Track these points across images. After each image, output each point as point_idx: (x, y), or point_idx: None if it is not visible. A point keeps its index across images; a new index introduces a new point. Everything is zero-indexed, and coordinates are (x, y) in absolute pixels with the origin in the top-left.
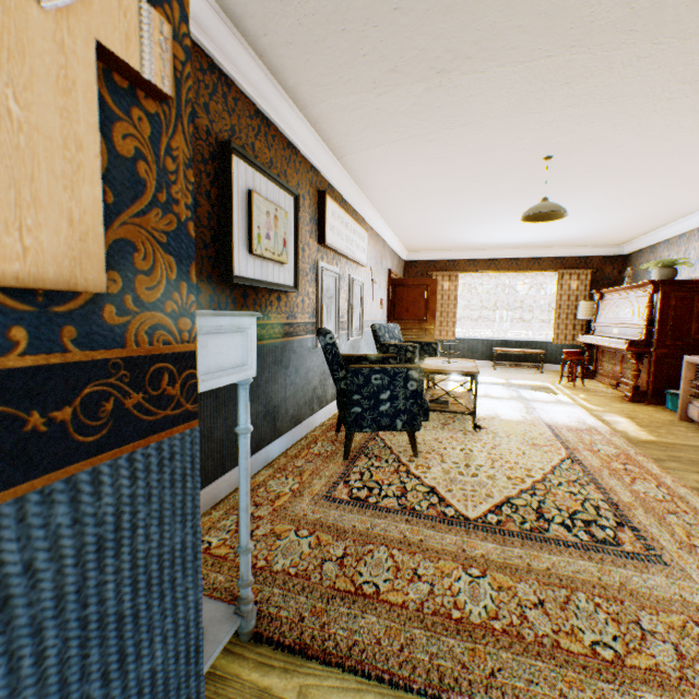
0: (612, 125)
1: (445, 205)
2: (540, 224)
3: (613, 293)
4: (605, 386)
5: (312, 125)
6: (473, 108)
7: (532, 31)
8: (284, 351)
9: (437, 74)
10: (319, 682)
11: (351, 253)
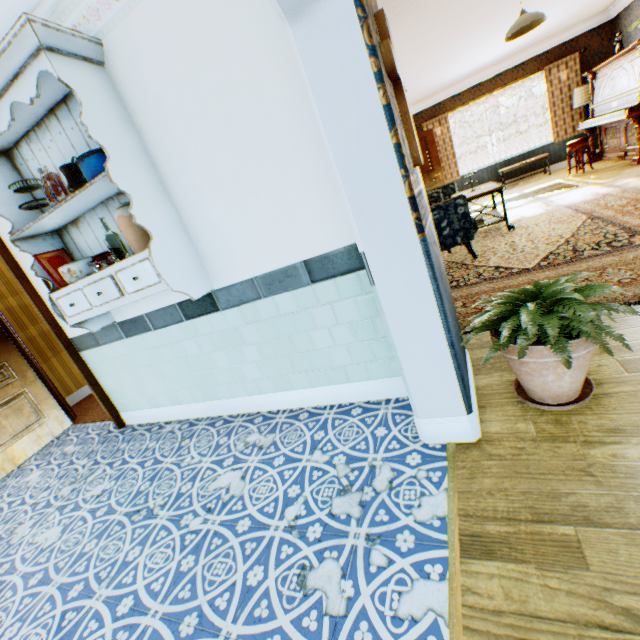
0: None
1: (426, 57)
2: None
3: (605, 68)
4: (613, 161)
5: None
6: None
7: None
8: None
9: None
10: (483, 336)
11: None
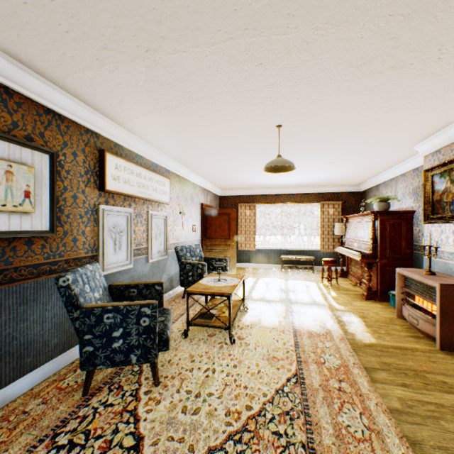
0: (313, 100)
1: (226, 160)
2: (299, 172)
3: (353, 218)
4: (352, 284)
5: (76, 96)
6: (198, 85)
7: (202, 11)
8: (41, 288)
9: (147, 53)
10: None
11: (146, 196)
